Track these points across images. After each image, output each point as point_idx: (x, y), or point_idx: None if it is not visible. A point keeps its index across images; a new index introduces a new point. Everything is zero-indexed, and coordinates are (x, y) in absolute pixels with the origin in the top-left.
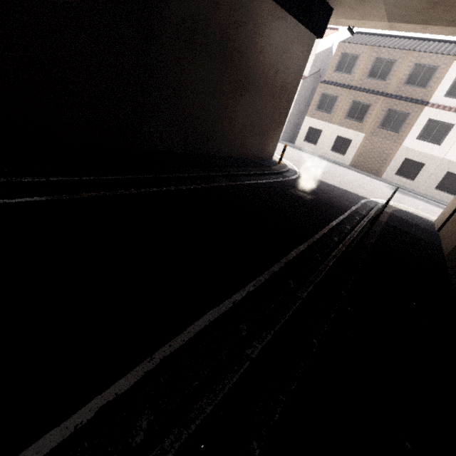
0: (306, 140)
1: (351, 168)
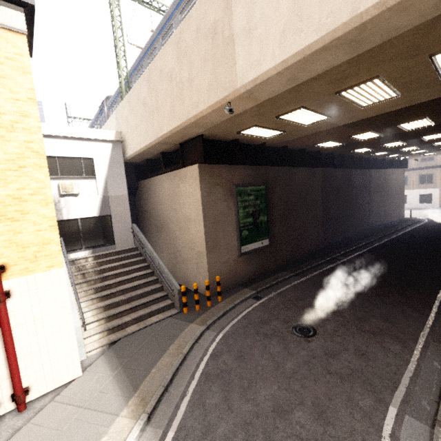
0: None
1: None
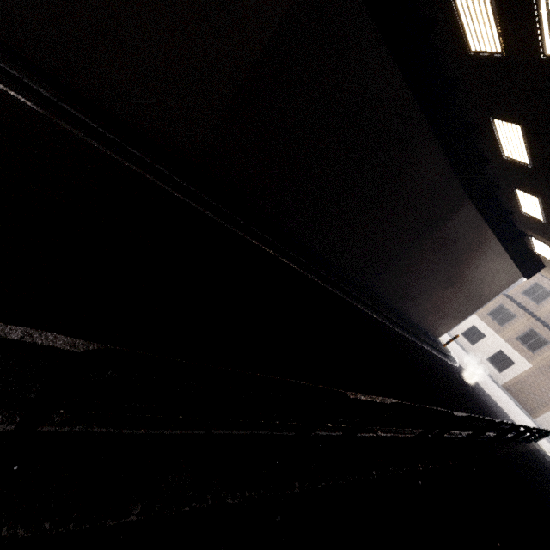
0: (464, 334)
1: (503, 389)
